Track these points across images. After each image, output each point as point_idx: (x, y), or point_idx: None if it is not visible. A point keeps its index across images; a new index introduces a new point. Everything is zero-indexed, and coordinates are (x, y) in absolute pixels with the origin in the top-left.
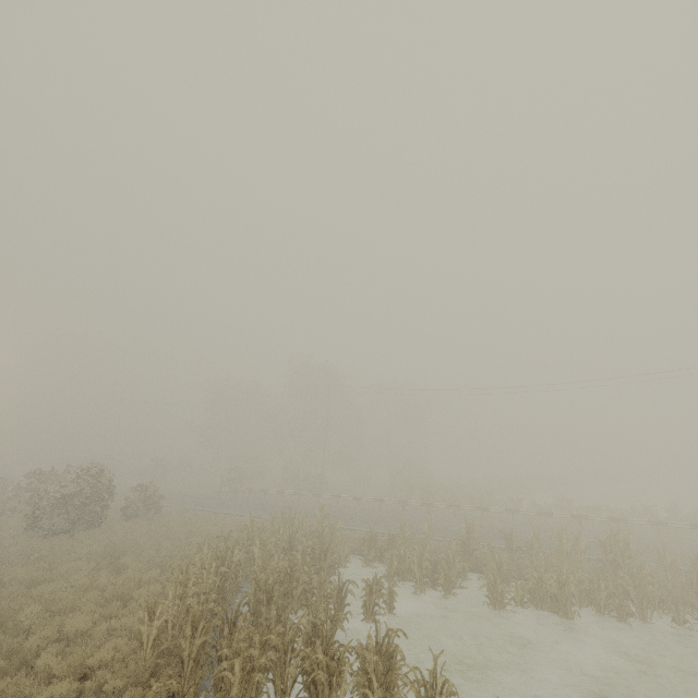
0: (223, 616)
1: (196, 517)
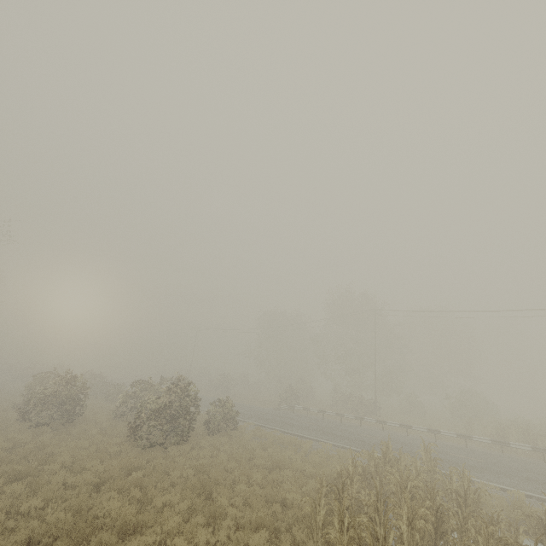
0: None
1: (272, 438)
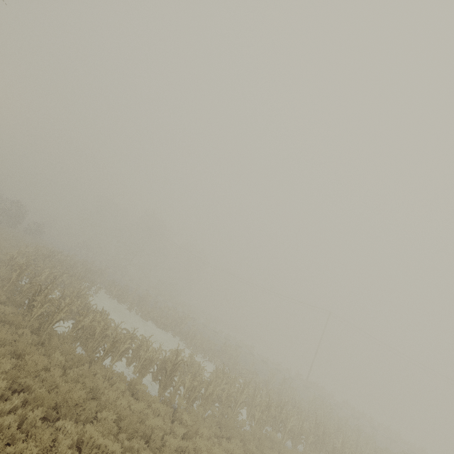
0: (44, 256)
1: (55, 248)
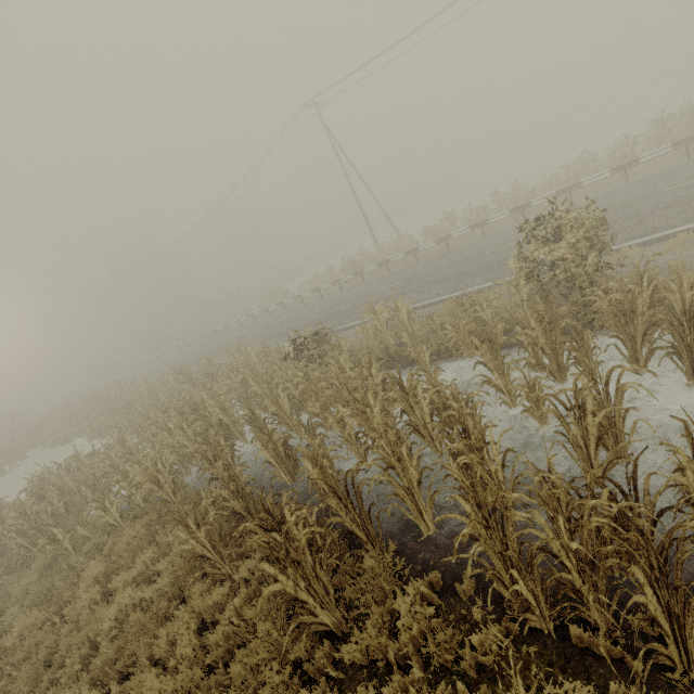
0: None
1: None
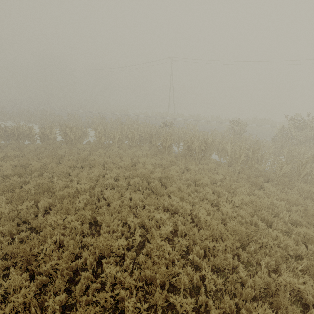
0: None
1: None
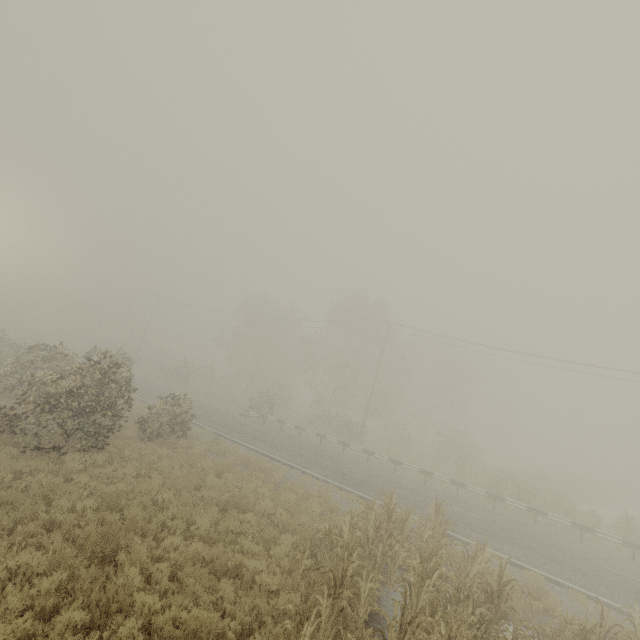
0: None
1: (234, 457)
